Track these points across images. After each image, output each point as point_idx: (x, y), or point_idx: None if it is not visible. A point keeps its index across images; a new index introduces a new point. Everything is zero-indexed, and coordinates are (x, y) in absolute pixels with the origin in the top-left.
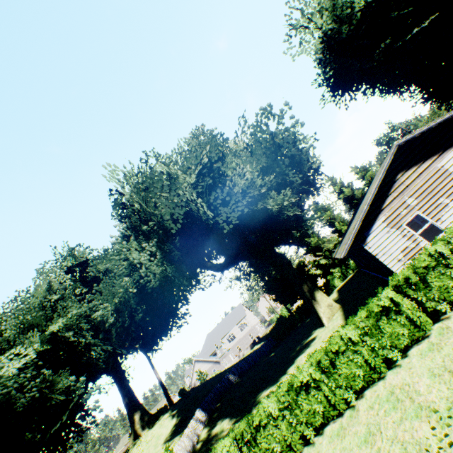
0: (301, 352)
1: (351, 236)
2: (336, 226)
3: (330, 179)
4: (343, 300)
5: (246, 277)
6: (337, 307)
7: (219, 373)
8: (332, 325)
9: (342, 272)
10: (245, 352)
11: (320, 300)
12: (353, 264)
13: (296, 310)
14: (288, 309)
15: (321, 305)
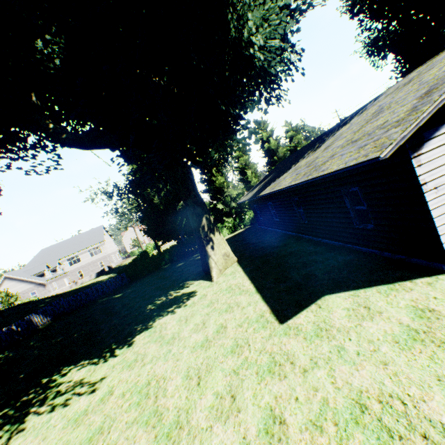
0: (167, 312)
1: (423, 115)
2: (248, 176)
3: (264, 122)
4: (239, 253)
5: (120, 196)
6: (234, 260)
7: (33, 302)
8: (227, 283)
9: (235, 225)
10: (87, 281)
11: (217, 245)
12: (248, 220)
13: (170, 250)
14: (158, 247)
15: (217, 252)
